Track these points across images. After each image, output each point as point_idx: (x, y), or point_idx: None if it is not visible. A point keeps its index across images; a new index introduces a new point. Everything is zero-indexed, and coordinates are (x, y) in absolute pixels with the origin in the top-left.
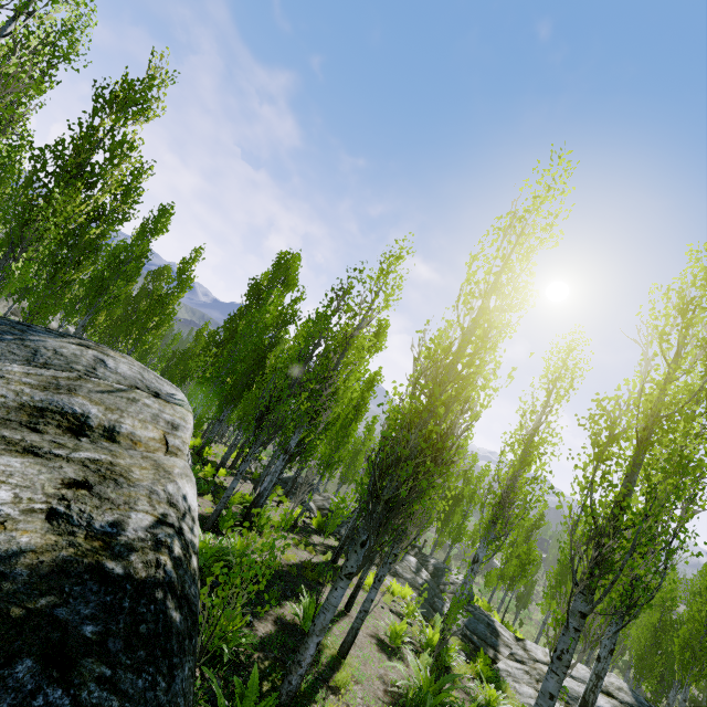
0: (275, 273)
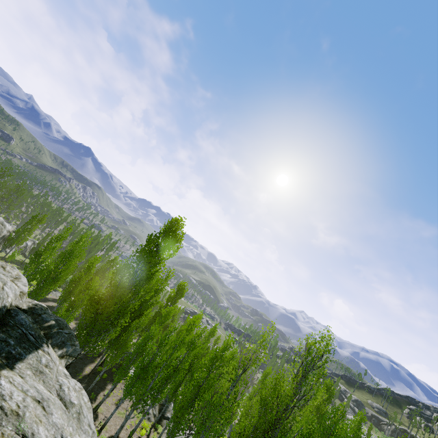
0: (178, 293)
